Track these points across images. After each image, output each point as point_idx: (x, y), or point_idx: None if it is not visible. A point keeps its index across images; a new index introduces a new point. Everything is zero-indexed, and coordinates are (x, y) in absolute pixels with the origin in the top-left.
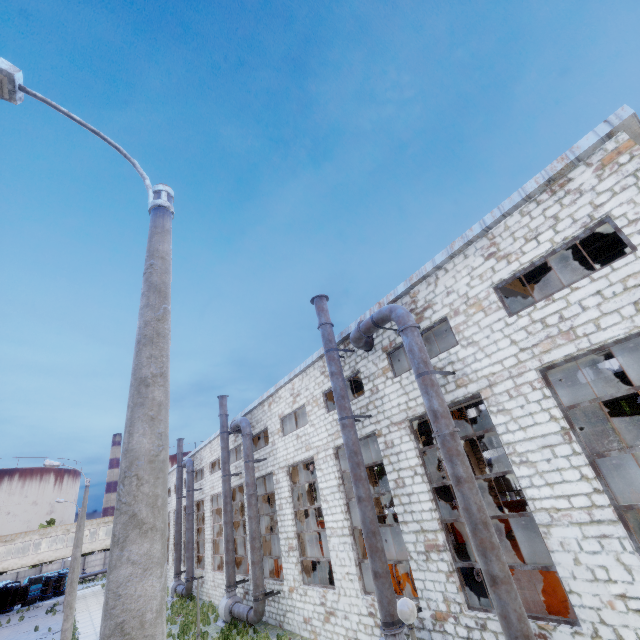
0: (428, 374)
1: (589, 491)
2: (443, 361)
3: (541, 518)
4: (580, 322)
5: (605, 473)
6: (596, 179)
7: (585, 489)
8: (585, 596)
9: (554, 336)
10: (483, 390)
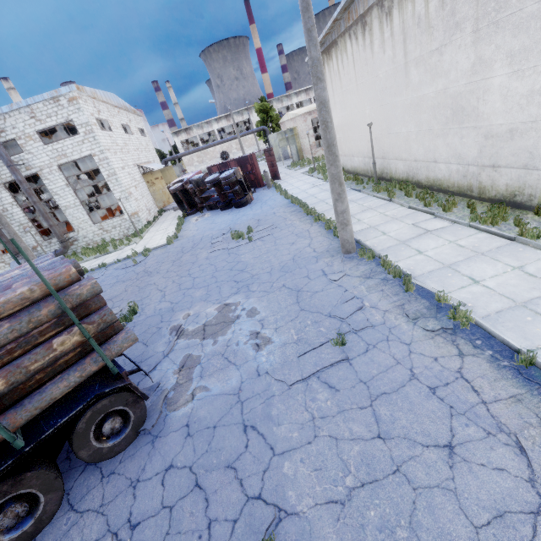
0: (13, 166)
1: (74, 199)
2: (18, 159)
3: (63, 209)
4: (68, 152)
5: (102, 197)
6: (68, 105)
7: (73, 199)
8: (76, 224)
9: (61, 155)
10: (39, 172)
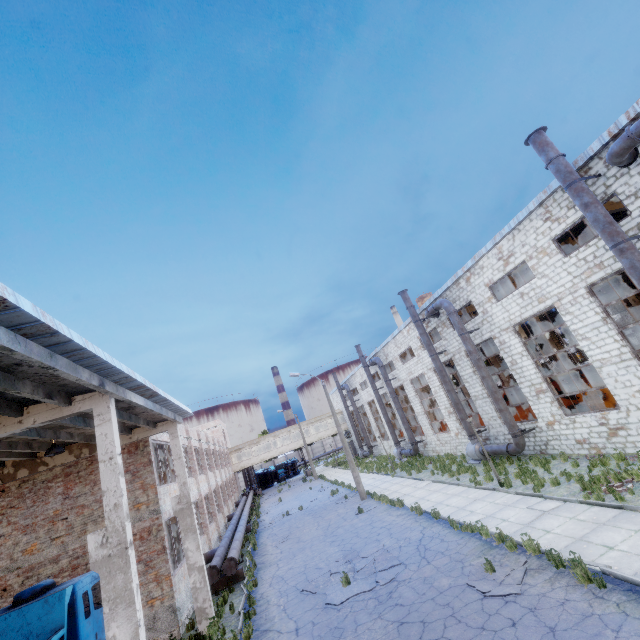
0: None
1: None
2: None
3: None
4: None
5: None
6: None
7: None
8: None
9: None
10: None
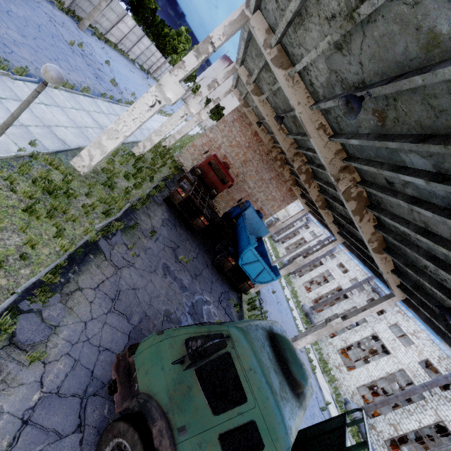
0: None
1: None
2: None
3: None
4: None
5: None
6: None
7: None
8: None
9: None
10: None
